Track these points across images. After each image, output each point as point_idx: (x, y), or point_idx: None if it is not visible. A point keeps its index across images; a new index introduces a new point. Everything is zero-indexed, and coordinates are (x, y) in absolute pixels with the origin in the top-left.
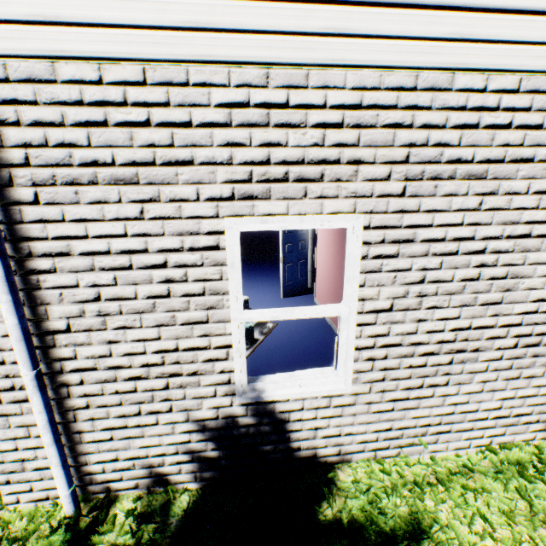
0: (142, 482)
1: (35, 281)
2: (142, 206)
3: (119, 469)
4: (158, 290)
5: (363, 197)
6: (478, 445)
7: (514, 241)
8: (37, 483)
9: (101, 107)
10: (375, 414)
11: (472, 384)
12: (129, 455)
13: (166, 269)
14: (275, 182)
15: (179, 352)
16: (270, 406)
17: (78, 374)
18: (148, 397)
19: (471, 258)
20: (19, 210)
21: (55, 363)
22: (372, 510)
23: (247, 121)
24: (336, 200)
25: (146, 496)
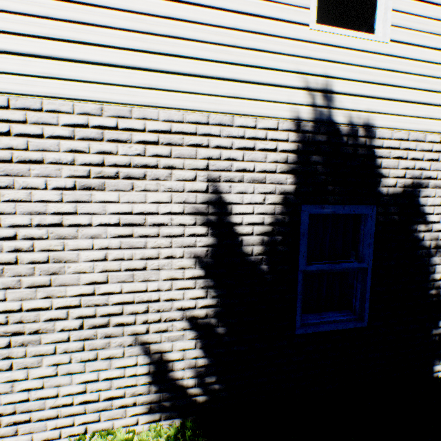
0: None
1: None
2: None
3: None
4: None
5: None
6: (72, 434)
7: (47, 229)
8: None
9: None
10: None
11: (43, 367)
12: None
13: None
14: None
15: None
16: None
17: None
18: None
19: (4, 243)
20: None
21: None
22: None
23: None
24: None
25: None
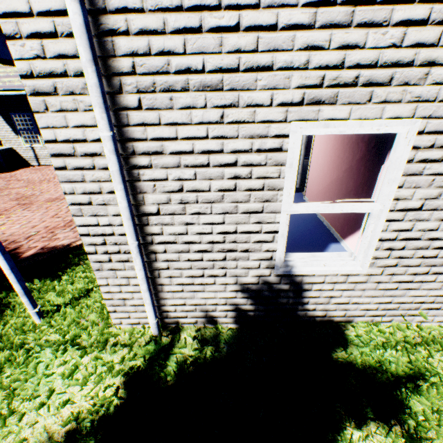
0: (200, 320)
1: (136, 175)
2: (223, 111)
3: (185, 311)
4: (227, 185)
5: (426, 102)
6: None
7: None
8: (133, 314)
9: (197, 12)
10: (381, 291)
11: None
12: (192, 303)
13: (235, 167)
14: (344, 86)
15: (236, 234)
16: (299, 278)
17: (162, 245)
18: (210, 265)
19: None
20: (126, 115)
21: (147, 236)
22: (379, 356)
23: (330, 21)
24: (398, 104)
25: (202, 329)
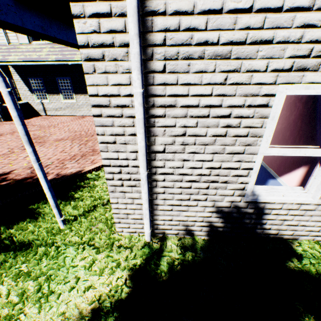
0: (181, 232)
1: (152, 122)
2: (227, 75)
3: (171, 225)
4: (219, 132)
5: None
6: None
7: None
8: (132, 225)
9: None
10: None
11: None
12: (177, 219)
13: (229, 118)
14: None
15: (220, 169)
16: (262, 205)
17: (162, 175)
18: (196, 192)
19: None
20: (152, 76)
21: (152, 168)
22: None
23: None
24: None
25: (182, 238)
